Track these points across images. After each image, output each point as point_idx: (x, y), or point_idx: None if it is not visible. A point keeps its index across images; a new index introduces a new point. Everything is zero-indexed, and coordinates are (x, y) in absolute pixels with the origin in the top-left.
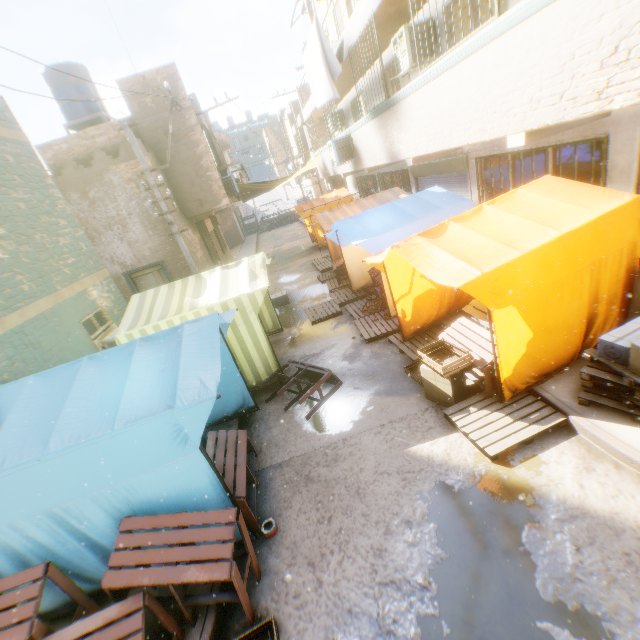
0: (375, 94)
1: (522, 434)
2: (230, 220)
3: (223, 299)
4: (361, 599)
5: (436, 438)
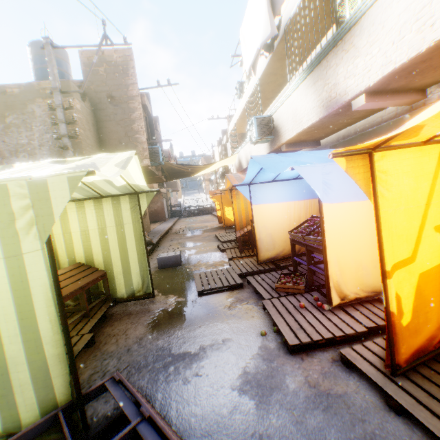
0: (315, 44)
1: None
2: (160, 202)
3: None
4: None
5: None
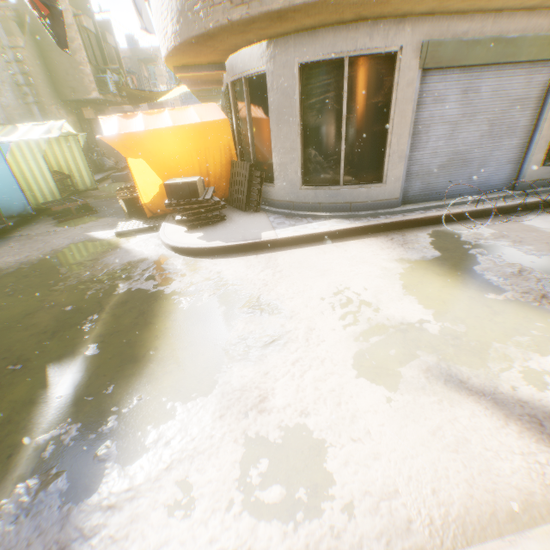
0: None
1: (138, 227)
2: None
3: (19, 139)
4: (4, 265)
5: (108, 230)
